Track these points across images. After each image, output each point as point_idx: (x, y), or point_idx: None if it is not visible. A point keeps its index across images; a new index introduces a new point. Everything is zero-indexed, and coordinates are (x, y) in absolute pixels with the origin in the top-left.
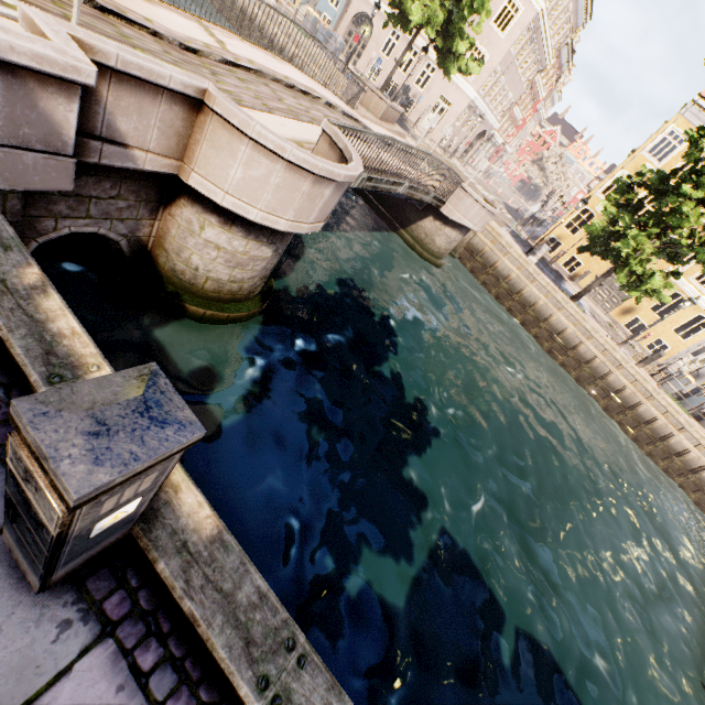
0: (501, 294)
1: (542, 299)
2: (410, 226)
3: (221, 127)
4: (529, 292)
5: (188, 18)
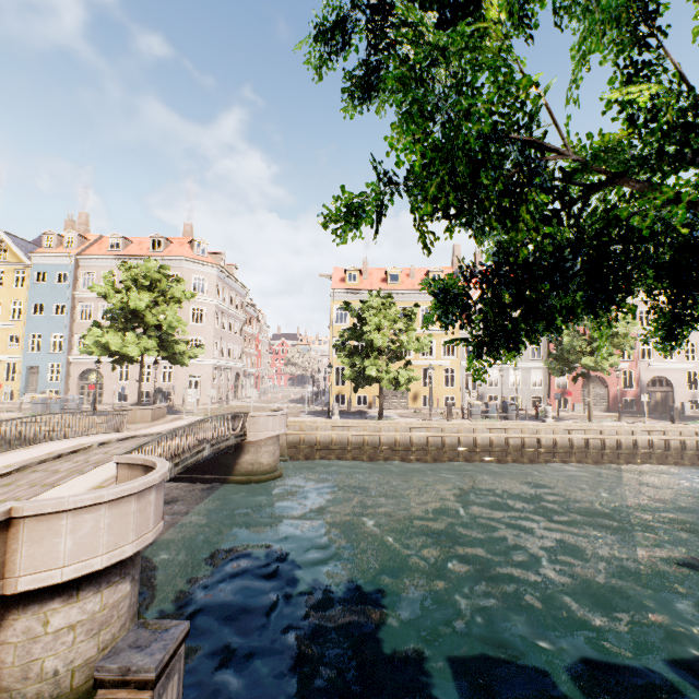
0: (339, 454)
1: (364, 433)
2: (234, 469)
3: (36, 522)
4: (353, 437)
5: None
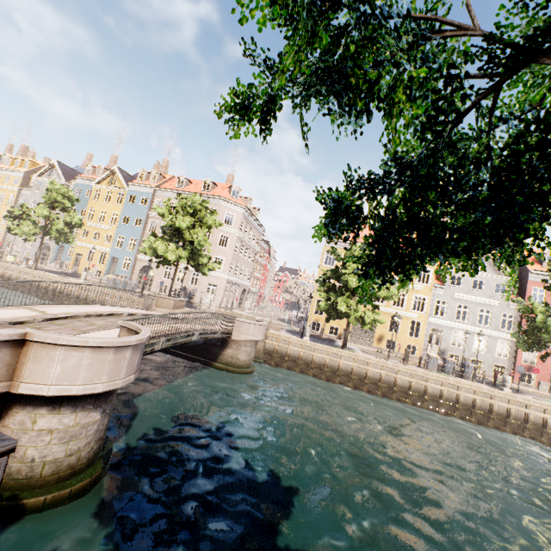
0: (303, 369)
1: (326, 357)
2: (218, 357)
3: (41, 347)
4: (317, 358)
5: (16, 308)
